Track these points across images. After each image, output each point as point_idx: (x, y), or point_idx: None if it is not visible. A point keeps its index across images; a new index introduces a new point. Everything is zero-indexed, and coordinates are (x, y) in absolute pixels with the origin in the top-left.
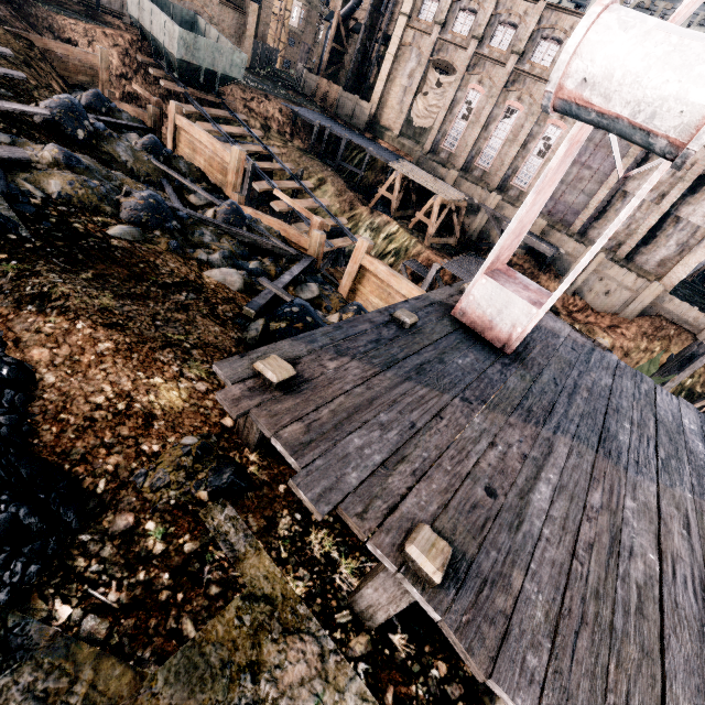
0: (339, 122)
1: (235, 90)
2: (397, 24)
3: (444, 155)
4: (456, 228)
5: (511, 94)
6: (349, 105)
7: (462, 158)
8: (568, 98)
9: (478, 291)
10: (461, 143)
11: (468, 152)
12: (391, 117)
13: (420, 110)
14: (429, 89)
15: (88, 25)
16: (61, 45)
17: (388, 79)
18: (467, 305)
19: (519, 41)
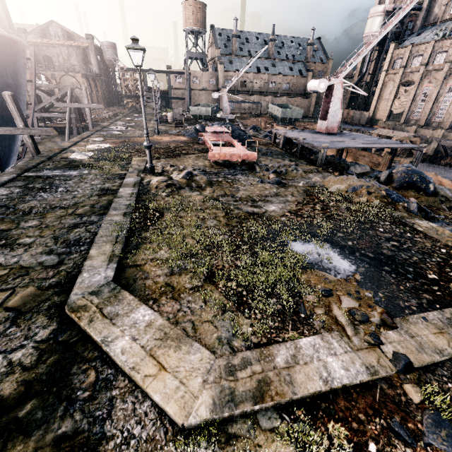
0: (352, 124)
1: (300, 123)
2: (380, 76)
3: (413, 122)
4: (413, 152)
5: (449, 80)
6: (358, 116)
7: (423, 120)
8: (310, 90)
9: (319, 124)
10: (422, 113)
11: (426, 116)
12: (381, 114)
13: (396, 106)
14: (400, 95)
15: (257, 118)
16: (252, 121)
17: (378, 99)
18: (318, 127)
19: (448, 57)
